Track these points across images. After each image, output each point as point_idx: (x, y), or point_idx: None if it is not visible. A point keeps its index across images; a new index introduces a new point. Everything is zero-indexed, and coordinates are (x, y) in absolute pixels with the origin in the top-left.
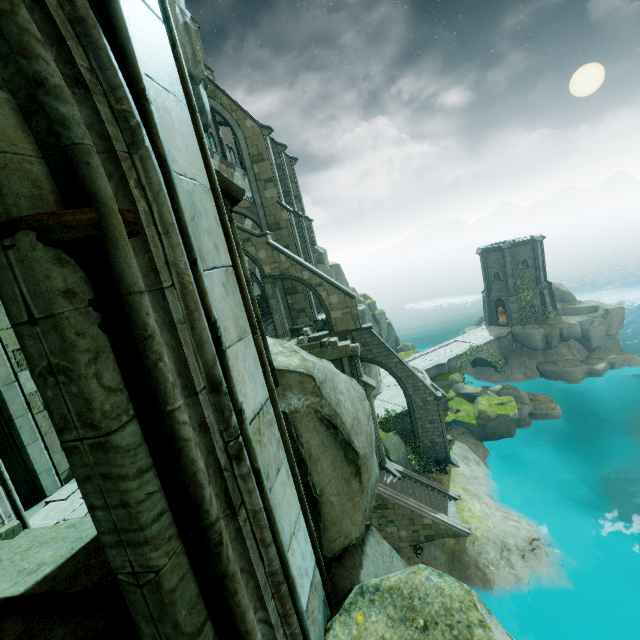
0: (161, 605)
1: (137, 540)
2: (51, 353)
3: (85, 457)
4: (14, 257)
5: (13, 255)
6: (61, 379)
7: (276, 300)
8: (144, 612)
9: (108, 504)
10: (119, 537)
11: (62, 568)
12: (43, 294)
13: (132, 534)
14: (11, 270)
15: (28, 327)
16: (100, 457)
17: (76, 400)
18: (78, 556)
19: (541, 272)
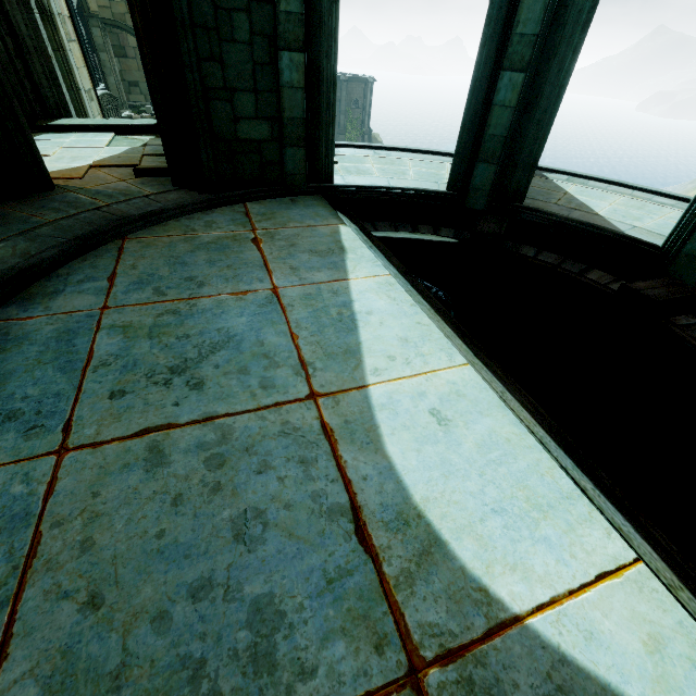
0: None
1: None
2: None
3: None
4: None
5: None
6: None
7: (109, 56)
8: None
9: None
10: None
11: None
12: None
13: None
14: None
15: None
16: None
17: None
18: None
19: (367, 116)
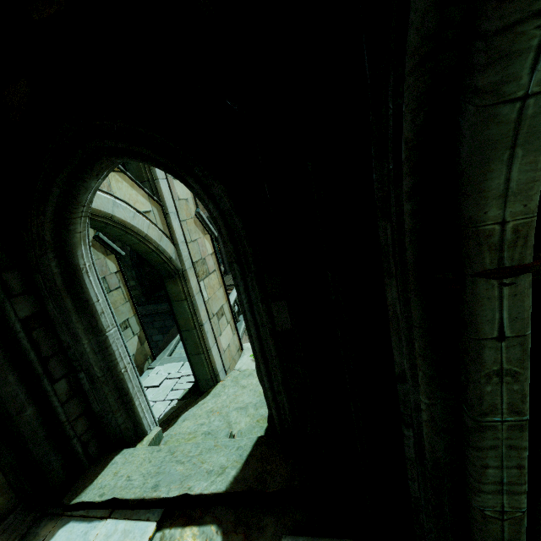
0: (516, 533)
1: (518, 490)
2: (507, 361)
3: (499, 433)
4: (508, 292)
5: (508, 290)
6: (506, 379)
7: None
8: (496, 536)
9: (503, 465)
10: (501, 487)
11: (245, 471)
12: (523, 320)
13: (515, 486)
14: (499, 301)
15: (493, 342)
16: (514, 434)
17: (513, 395)
18: (251, 462)
19: None
